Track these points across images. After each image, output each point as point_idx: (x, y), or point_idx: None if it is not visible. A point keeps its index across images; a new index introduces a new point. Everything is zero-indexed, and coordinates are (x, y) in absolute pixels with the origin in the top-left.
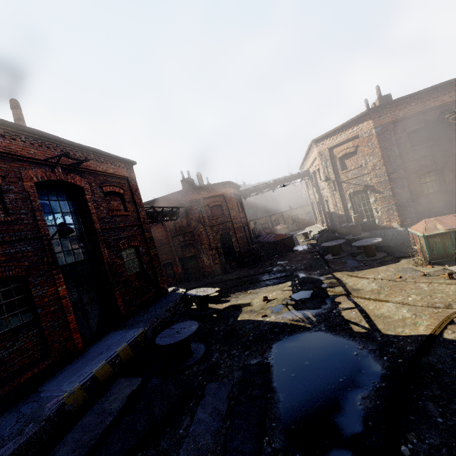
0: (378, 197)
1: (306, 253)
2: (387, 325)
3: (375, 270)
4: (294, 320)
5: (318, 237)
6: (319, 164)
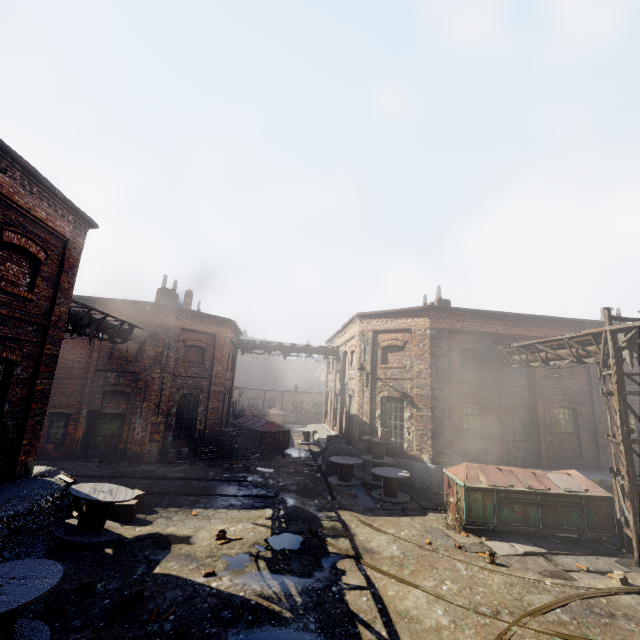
0: (415, 414)
1: (302, 463)
2: (416, 639)
3: (396, 521)
4: (264, 597)
5: (328, 445)
6: (357, 345)
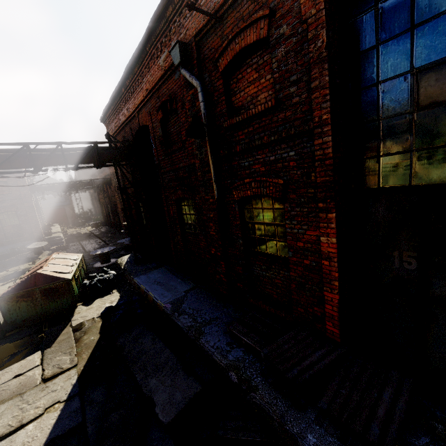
0: None
1: None
2: None
3: None
4: None
5: None
6: None
